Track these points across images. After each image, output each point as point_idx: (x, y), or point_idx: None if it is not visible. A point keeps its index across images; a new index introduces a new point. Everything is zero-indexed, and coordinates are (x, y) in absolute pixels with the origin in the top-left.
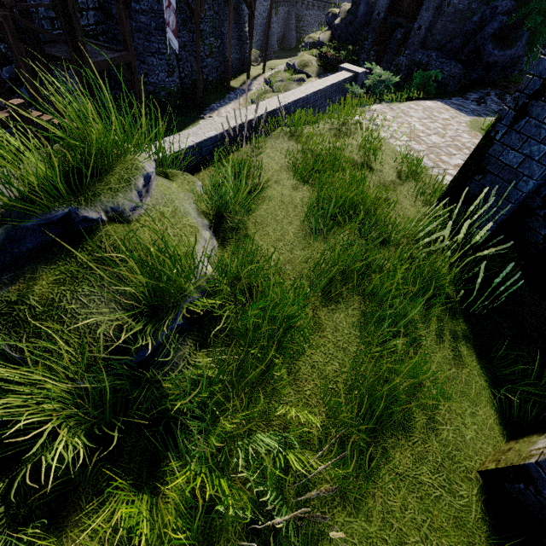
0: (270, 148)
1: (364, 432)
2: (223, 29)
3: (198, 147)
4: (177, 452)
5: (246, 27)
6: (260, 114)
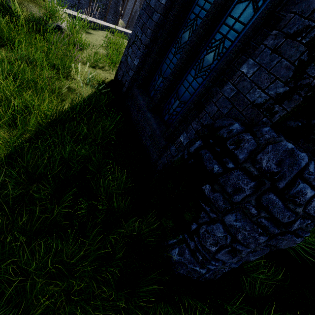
0: (101, 31)
1: (93, 66)
2: (108, 2)
3: (74, 17)
4: (46, 42)
5: (120, 8)
6: (103, 24)
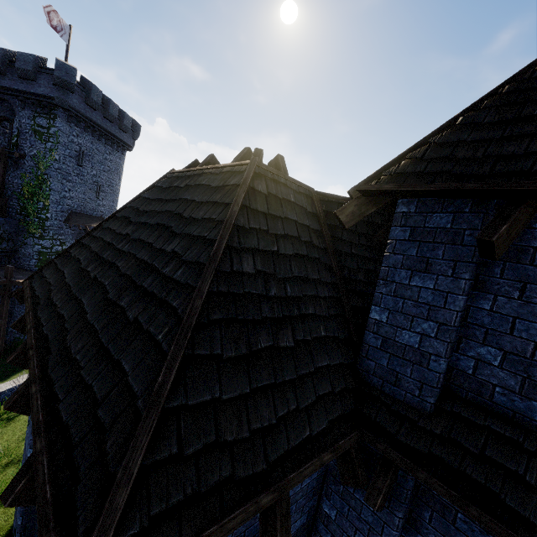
0: None
1: None
2: None
3: None
4: None
5: None
6: None
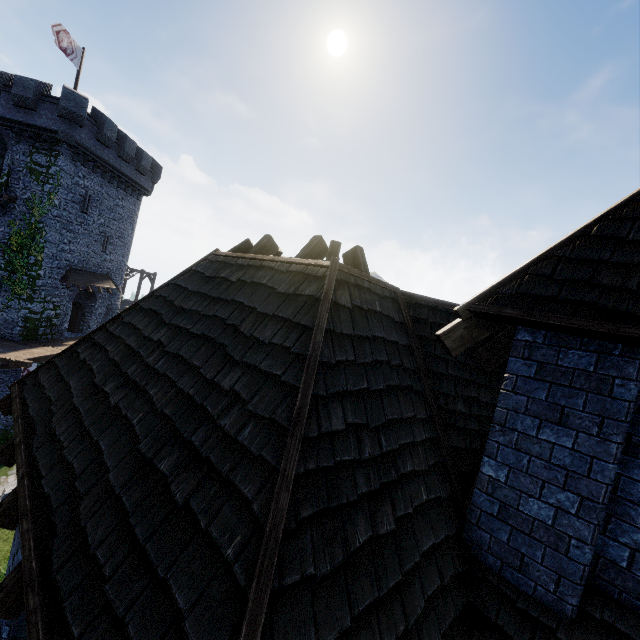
0: None
1: None
2: None
3: None
4: None
5: None
6: None
